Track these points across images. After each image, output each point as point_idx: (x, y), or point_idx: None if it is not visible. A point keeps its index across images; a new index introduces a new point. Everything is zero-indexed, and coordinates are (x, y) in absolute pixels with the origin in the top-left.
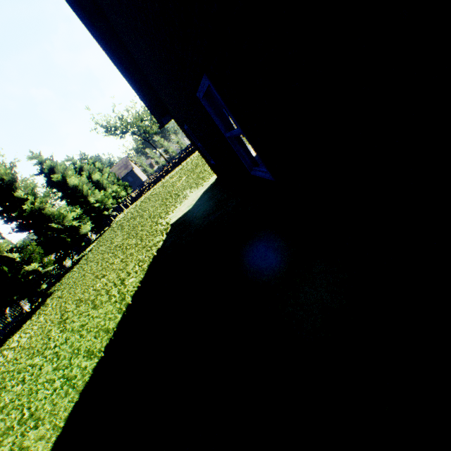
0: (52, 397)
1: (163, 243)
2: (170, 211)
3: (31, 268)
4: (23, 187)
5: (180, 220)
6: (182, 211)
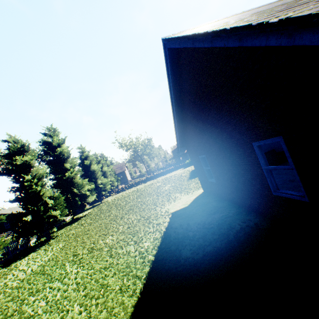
0: (90, 318)
1: (168, 224)
2: (166, 203)
3: (54, 213)
4: (70, 162)
5: (180, 211)
6: (179, 206)
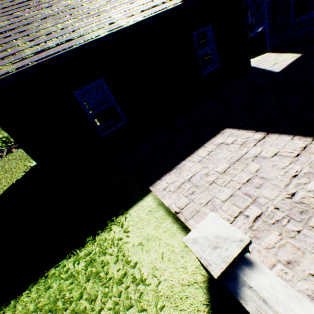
0: None
1: (21, 176)
2: None
3: None
4: None
5: (37, 164)
6: None
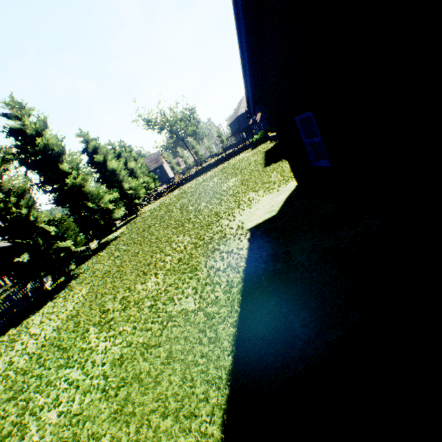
0: None
1: (248, 252)
2: (235, 212)
3: (63, 244)
4: (69, 161)
5: (264, 226)
6: (259, 215)
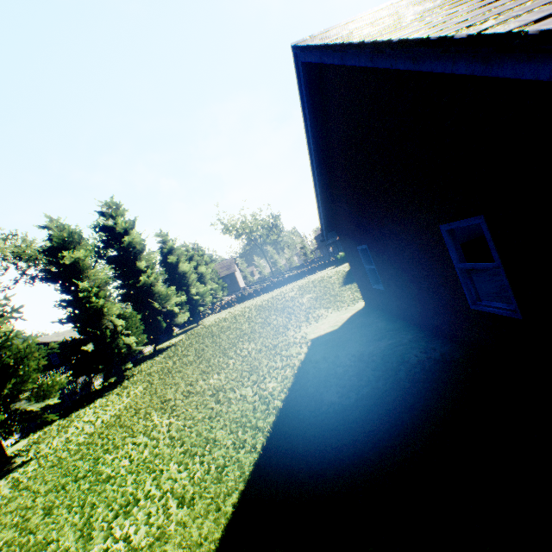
0: (194, 479)
1: (305, 356)
2: (302, 325)
3: (127, 340)
4: (146, 259)
5: (324, 337)
6: (323, 329)
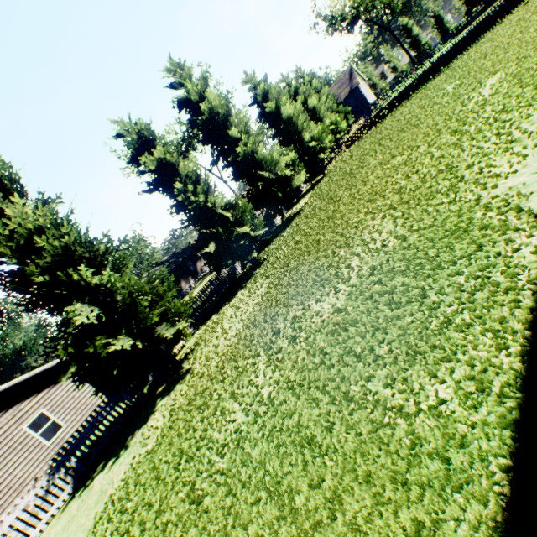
0: None
1: None
2: (498, 165)
3: (242, 230)
4: (236, 123)
5: None
6: None
